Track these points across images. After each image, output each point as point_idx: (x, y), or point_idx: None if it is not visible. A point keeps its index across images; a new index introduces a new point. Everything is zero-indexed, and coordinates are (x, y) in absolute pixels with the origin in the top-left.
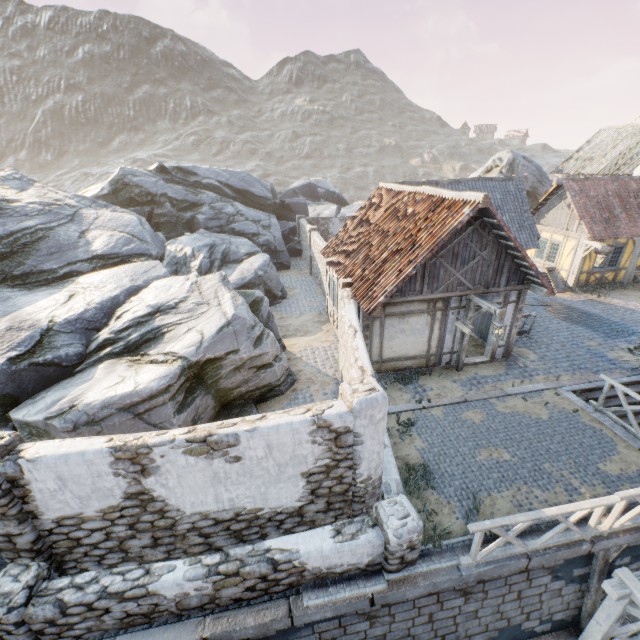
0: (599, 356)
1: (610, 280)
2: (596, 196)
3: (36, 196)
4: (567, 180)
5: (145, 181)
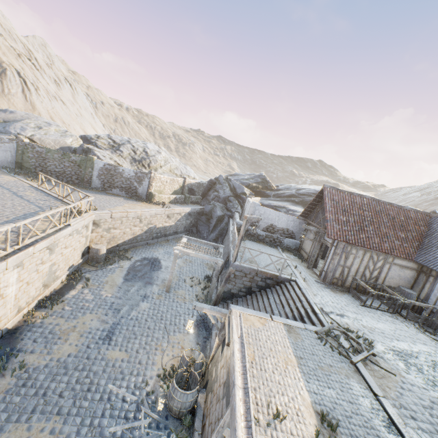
0: (343, 315)
1: None
2: None
3: None
4: None
5: None
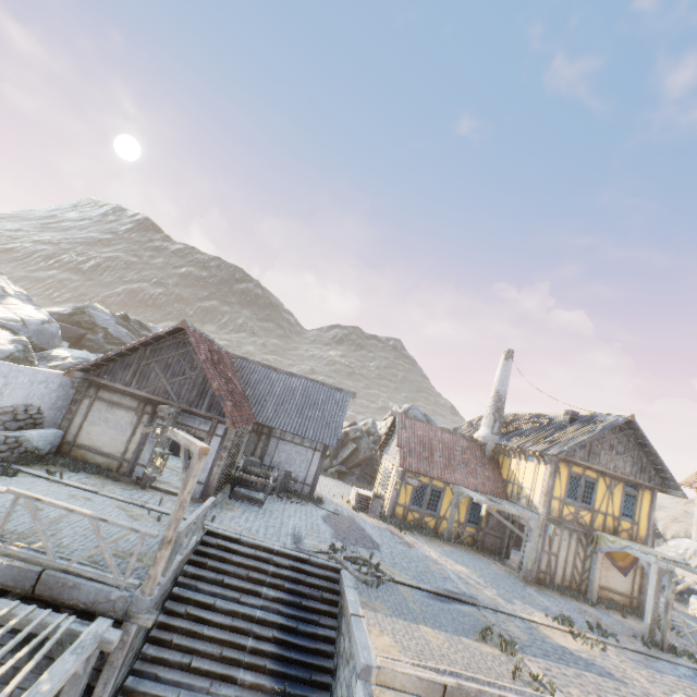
0: (296, 537)
1: (432, 527)
2: (423, 436)
3: None
4: (401, 415)
5: (100, 315)
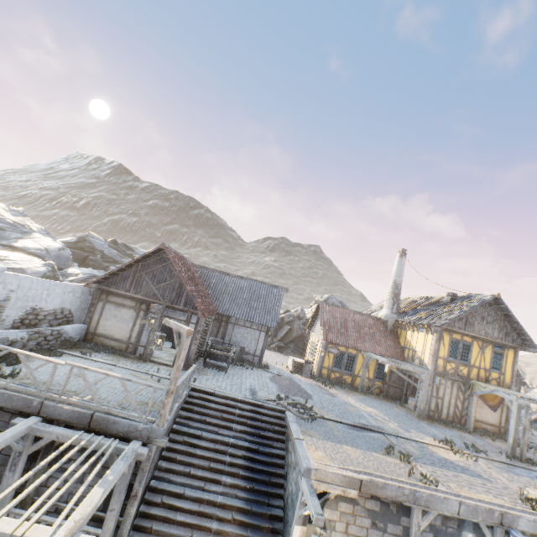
0: (252, 391)
1: (349, 383)
2: (340, 317)
3: (19, 220)
4: (322, 302)
5: (97, 242)
